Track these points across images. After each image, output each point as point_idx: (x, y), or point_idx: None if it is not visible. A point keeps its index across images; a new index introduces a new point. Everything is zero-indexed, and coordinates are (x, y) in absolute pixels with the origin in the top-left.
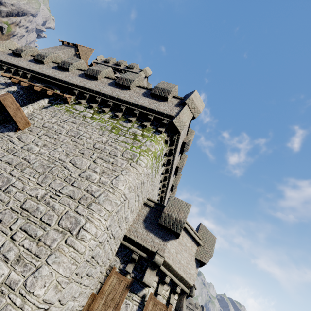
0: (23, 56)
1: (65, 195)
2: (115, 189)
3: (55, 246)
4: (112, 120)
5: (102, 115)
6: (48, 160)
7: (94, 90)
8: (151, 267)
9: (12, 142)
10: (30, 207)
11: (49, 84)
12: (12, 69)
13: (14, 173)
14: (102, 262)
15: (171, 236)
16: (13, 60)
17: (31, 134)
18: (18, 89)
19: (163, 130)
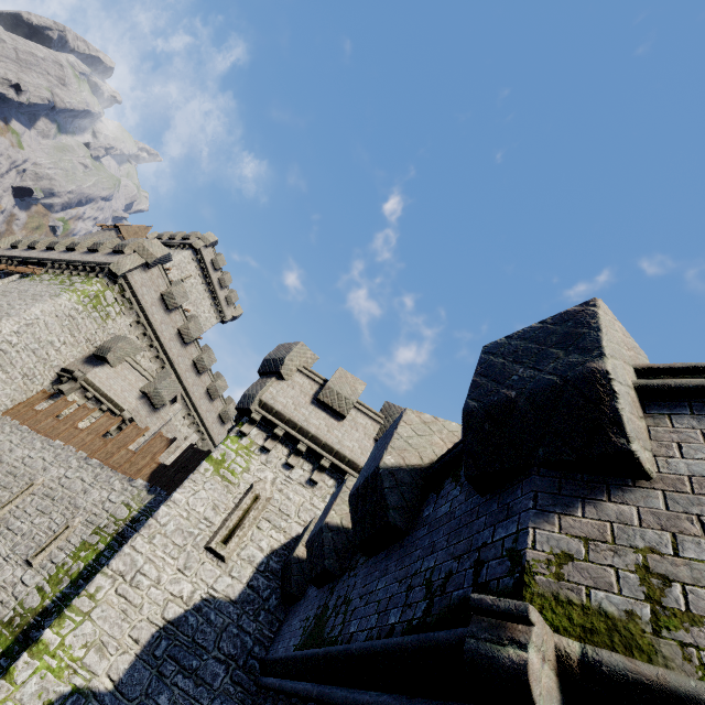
0: (21, 247)
1: None
2: (28, 310)
3: None
4: (65, 278)
5: (60, 277)
6: None
7: (64, 259)
8: (72, 381)
9: None
10: None
11: (32, 265)
12: (3, 260)
13: None
14: (24, 373)
15: (103, 364)
16: (8, 253)
17: None
18: (0, 274)
19: (100, 275)
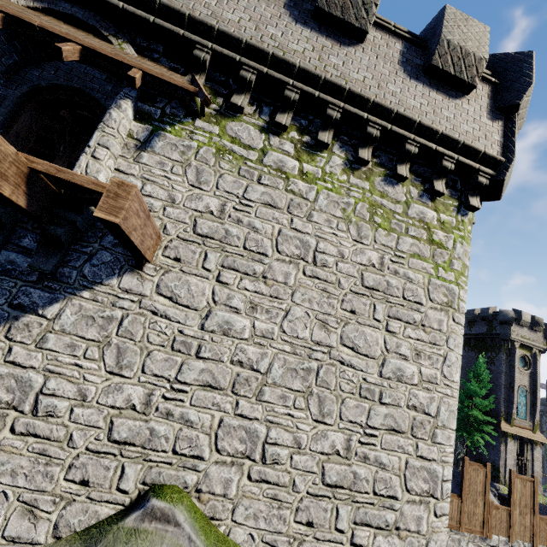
0: None
1: (383, 429)
2: (452, 387)
3: (426, 529)
4: (355, 179)
5: (324, 163)
6: (295, 352)
7: (268, 52)
8: None
9: (161, 313)
10: (340, 477)
11: None
12: None
13: (248, 410)
14: None
15: None
16: None
17: (190, 274)
18: None
19: (479, 205)
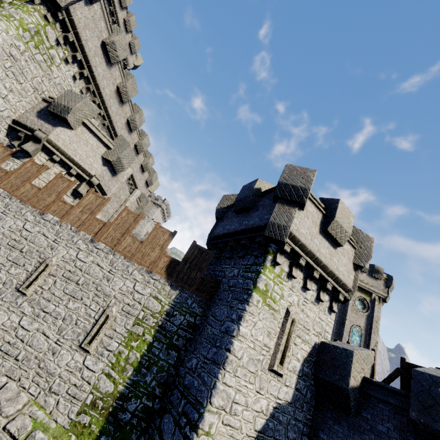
0: None
1: None
2: None
3: None
4: None
5: None
6: None
7: None
8: (35, 141)
9: None
10: None
11: None
12: None
13: None
14: None
15: (62, 125)
16: None
17: None
18: None
19: None
